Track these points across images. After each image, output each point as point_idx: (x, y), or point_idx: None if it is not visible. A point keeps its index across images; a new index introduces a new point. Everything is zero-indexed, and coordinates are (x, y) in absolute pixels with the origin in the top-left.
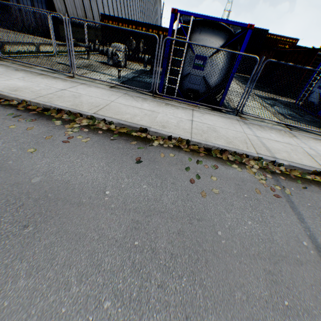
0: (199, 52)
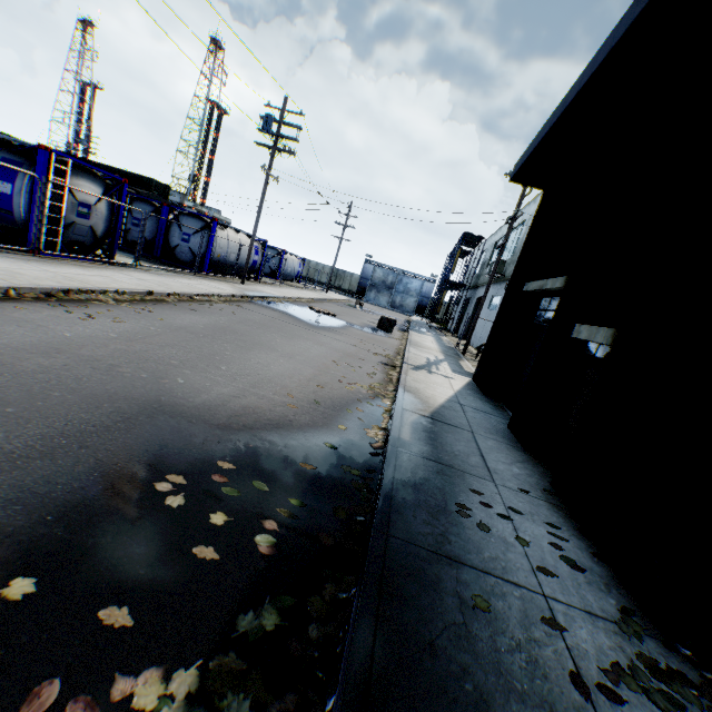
0: (84, 199)
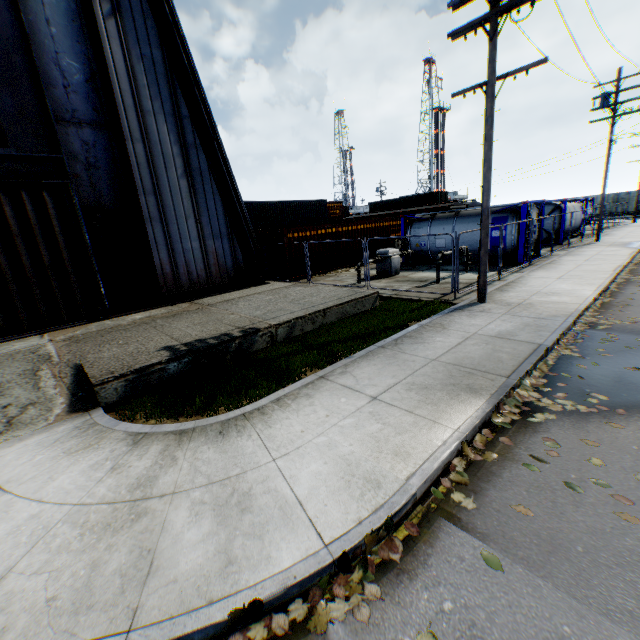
0: (533, 223)
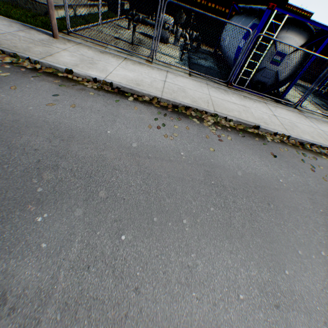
0: (281, 49)
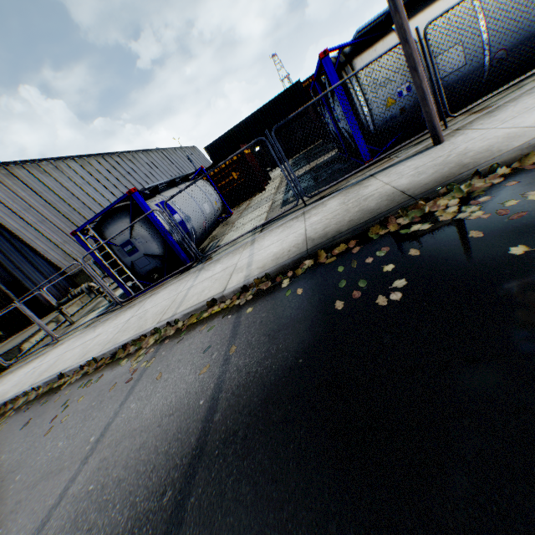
0: (120, 241)
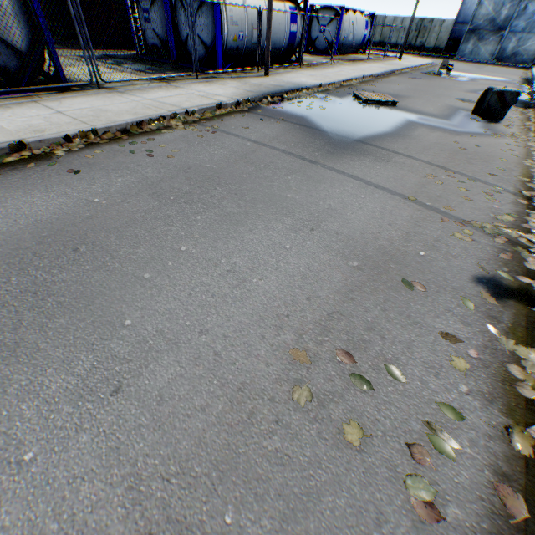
0: None
